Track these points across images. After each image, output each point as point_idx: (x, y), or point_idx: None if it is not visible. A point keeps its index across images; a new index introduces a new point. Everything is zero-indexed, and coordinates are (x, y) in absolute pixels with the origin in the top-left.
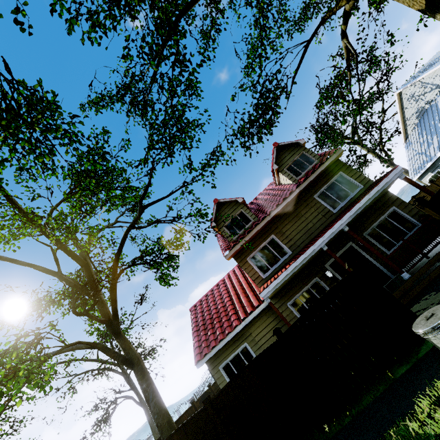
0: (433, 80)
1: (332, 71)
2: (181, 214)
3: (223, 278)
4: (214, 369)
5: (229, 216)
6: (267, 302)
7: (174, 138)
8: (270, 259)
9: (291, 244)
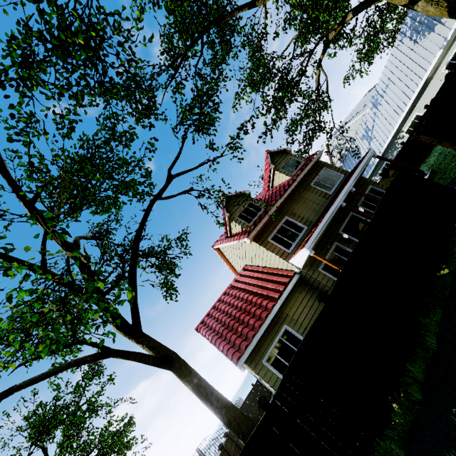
0: (348, 134)
1: (301, 102)
2: (204, 194)
3: (230, 285)
4: (257, 366)
5: (240, 207)
6: (312, 253)
7: (204, 115)
8: (290, 236)
9: (304, 221)
